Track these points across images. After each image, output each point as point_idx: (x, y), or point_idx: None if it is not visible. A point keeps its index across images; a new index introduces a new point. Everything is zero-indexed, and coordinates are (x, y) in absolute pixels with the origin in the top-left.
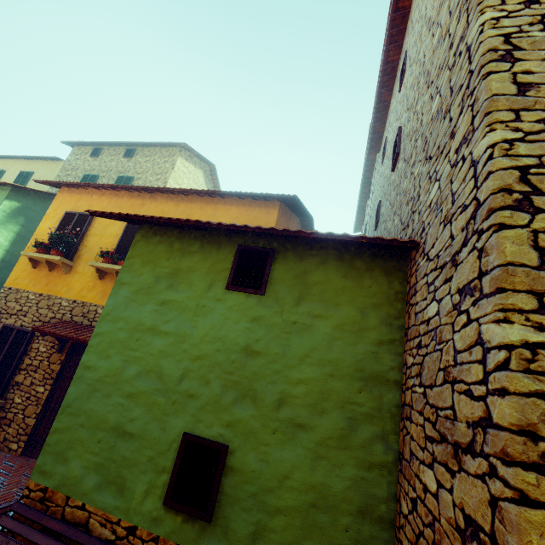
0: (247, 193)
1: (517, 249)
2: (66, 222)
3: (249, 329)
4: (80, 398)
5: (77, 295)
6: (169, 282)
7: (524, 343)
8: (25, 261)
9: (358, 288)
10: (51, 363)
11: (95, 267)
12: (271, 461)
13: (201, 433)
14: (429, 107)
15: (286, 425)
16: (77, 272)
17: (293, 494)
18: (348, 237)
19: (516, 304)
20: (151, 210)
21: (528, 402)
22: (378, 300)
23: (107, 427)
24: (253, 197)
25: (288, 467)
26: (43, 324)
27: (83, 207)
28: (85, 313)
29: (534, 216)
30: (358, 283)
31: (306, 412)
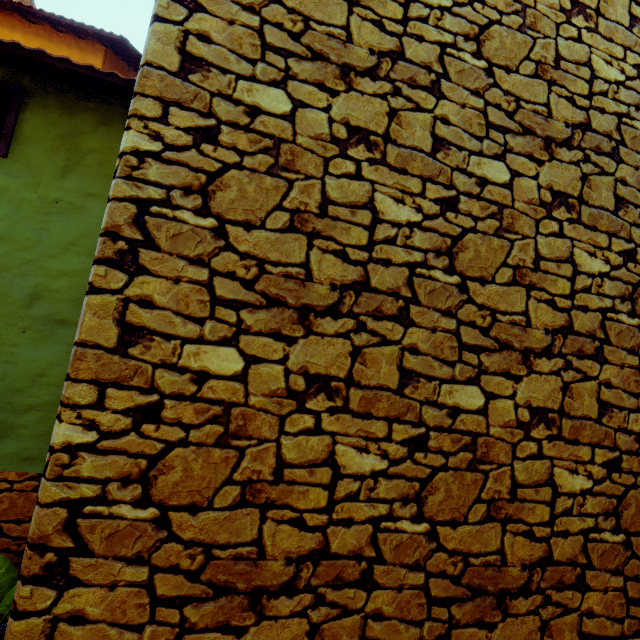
0: (34, 10)
1: (161, 49)
2: None
3: None
4: None
5: None
6: None
7: (135, 151)
8: None
9: None
10: None
11: None
12: (20, 361)
13: None
14: None
15: (42, 322)
16: None
17: (50, 390)
18: (120, 79)
19: (140, 110)
20: None
21: (120, 206)
22: None
23: None
24: (50, 23)
25: (43, 366)
26: None
27: None
28: None
29: (193, 14)
30: None
31: (71, 308)
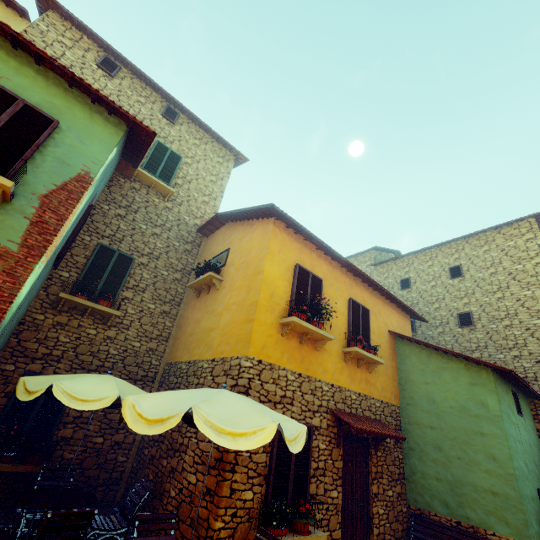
0: (414, 311)
1: None
2: (302, 280)
3: (526, 434)
4: (522, 488)
5: (333, 377)
6: (510, 410)
7: None
8: (267, 320)
9: (528, 412)
10: (334, 460)
11: (354, 352)
12: None
13: (538, 487)
14: (538, 348)
15: None
16: (325, 349)
17: None
18: None
19: None
20: (358, 294)
21: None
22: (531, 417)
23: (530, 499)
24: (409, 312)
25: None
26: (349, 421)
27: (307, 263)
28: (344, 399)
29: None
30: (528, 410)
31: None
